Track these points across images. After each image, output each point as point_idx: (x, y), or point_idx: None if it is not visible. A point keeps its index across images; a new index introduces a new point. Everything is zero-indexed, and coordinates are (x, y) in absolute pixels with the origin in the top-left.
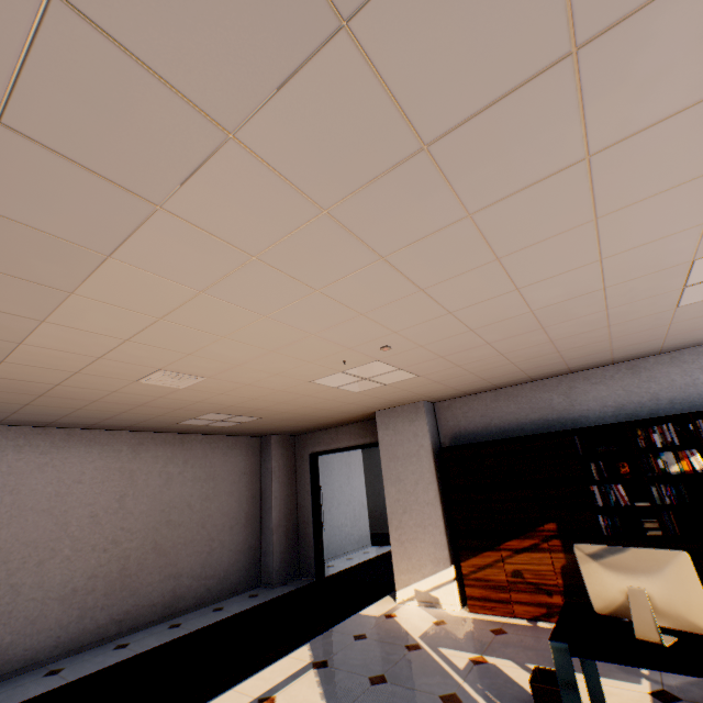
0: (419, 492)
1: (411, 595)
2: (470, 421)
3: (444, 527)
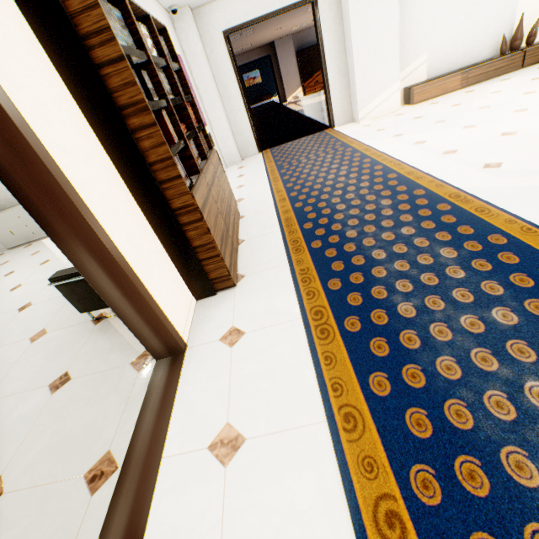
0: (292, 68)
1: (291, 99)
2: (302, 41)
3: (299, 77)
